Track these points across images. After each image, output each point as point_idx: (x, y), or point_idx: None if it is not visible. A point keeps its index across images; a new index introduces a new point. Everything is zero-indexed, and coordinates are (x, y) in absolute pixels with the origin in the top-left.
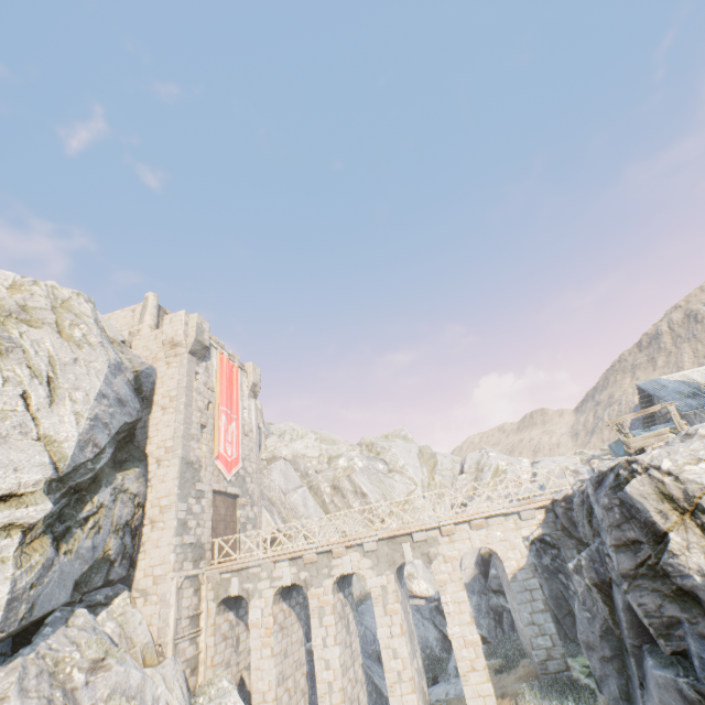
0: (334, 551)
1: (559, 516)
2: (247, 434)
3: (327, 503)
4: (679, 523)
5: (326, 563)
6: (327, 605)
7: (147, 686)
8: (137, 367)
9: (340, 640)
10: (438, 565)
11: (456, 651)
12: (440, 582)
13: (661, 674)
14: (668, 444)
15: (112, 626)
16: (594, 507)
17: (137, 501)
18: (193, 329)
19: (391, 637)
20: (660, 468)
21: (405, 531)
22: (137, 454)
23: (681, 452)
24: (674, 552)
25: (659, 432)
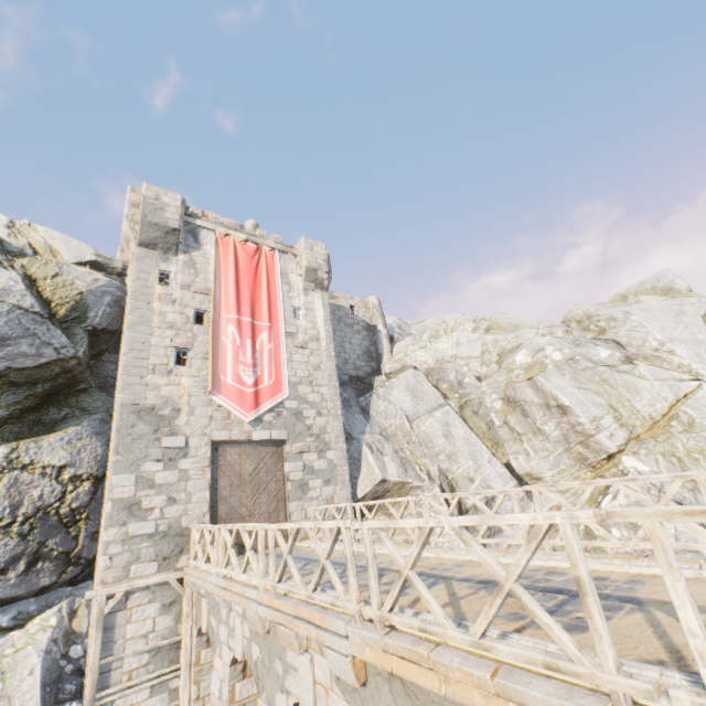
0: (278, 629)
1: None
2: (302, 346)
3: (496, 427)
4: None
5: (279, 648)
6: None
7: None
8: (83, 288)
9: None
10: None
11: None
12: None
13: None
14: None
15: None
16: None
17: (69, 475)
18: (140, 210)
19: None
20: None
21: (429, 684)
22: (92, 405)
23: None
24: None
25: None
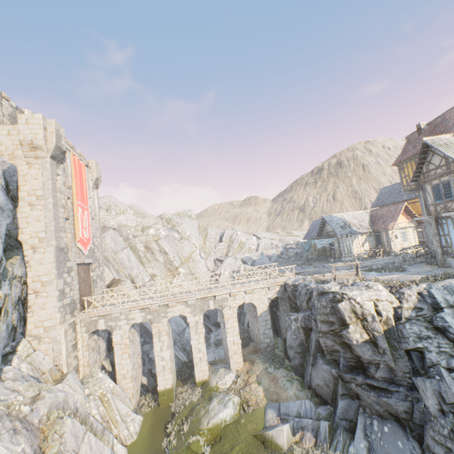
0: (169, 305)
1: (288, 292)
2: (94, 218)
3: (142, 257)
4: (355, 322)
5: (164, 310)
6: (164, 331)
7: (68, 398)
8: None
9: (169, 346)
10: (226, 311)
11: (229, 347)
12: (226, 318)
13: (326, 367)
14: (359, 288)
15: (25, 366)
16: (314, 301)
17: (22, 281)
18: (52, 135)
19: (198, 344)
20: (355, 300)
21: (212, 295)
22: (12, 243)
23: (365, 294)
24: (349, 332)
25: (350, 273)
